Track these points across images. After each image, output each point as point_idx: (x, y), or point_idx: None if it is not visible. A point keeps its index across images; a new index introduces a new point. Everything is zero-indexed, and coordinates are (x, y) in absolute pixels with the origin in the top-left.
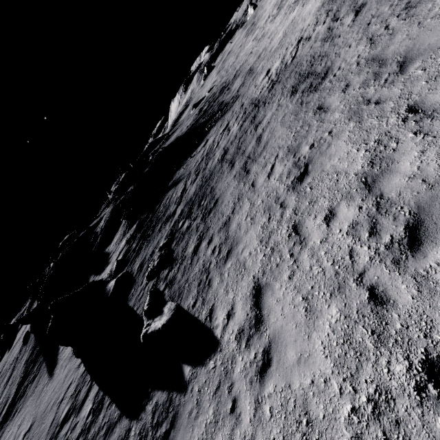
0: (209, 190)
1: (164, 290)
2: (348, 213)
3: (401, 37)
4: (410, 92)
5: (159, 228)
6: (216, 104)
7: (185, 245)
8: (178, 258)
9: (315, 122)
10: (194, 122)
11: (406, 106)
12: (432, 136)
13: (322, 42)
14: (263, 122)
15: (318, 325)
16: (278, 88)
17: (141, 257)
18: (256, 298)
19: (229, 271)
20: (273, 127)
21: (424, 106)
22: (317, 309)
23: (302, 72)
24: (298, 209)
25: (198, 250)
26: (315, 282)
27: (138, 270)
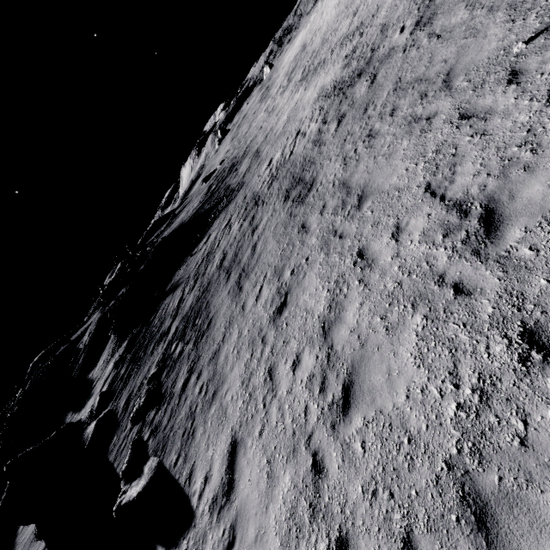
0: (204, 305)
1: (148, 440)
2: (309, 362)
3: (363, 167)
4: (361, 233)
5: (152, 349)
6: (223, 186)
7: (175, 378)
8: (166, 395)
9: (298, 242)
10: (200, 205)
11: (357, 249)
12: (369, 289)
13: (312, 145)
14: (259, 227)
15: (275, 495)
16: (275, 187)
17: (129, 389)
18: (231, 457)
19: (213, 418)
20: (267, 237)
21: (368, 254)
22: (276, 475)
23: (295, 175)
24: (274, 348)
25: (187, 386)
26: (278, 442)
27: (124, 408)
